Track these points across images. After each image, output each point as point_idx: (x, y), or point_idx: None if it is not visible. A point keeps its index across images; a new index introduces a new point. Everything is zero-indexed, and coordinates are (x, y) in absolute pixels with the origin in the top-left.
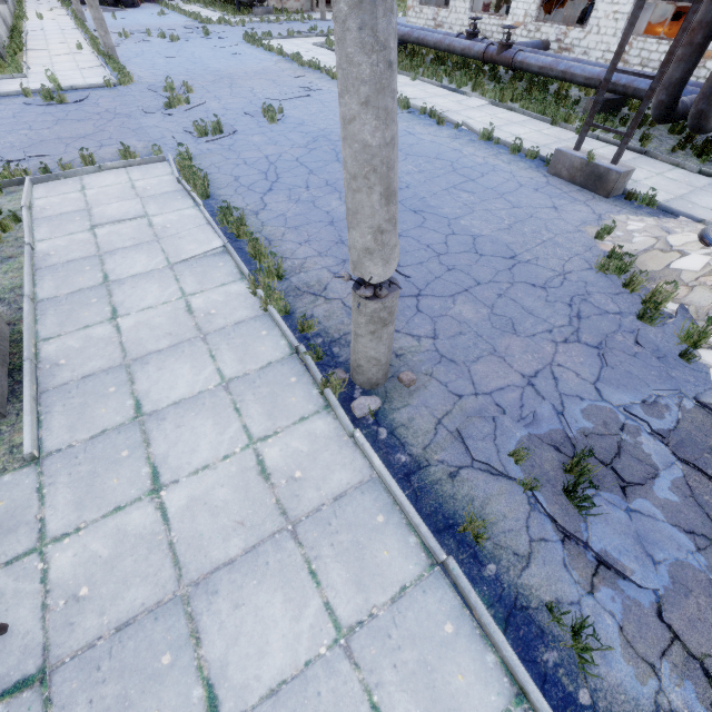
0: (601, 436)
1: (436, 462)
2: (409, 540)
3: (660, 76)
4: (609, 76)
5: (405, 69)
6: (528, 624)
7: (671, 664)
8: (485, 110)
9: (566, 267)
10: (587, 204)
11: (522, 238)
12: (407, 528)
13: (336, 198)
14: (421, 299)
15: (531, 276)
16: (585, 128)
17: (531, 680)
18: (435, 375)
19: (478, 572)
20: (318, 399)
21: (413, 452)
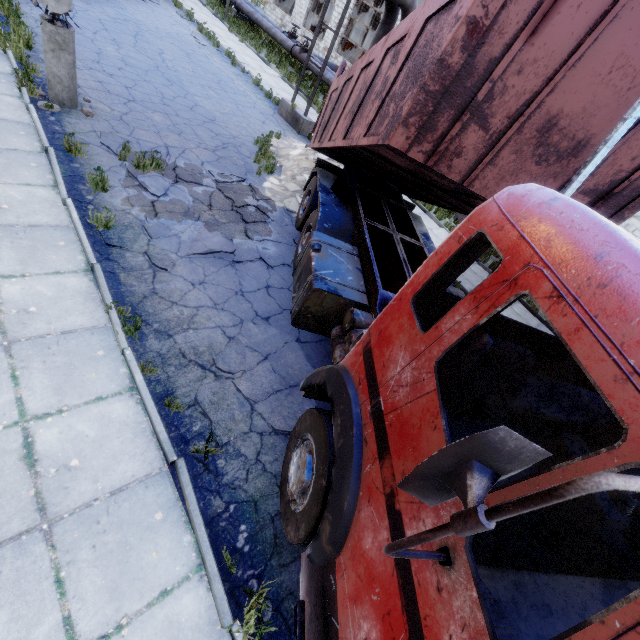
0: (186, 170)
1: (78, 137)
2: (35, 143)
3: (323, 69)
4: (307, 61)
5: (240, 33)
6: (81, 180)
7: (142, 208)
8: (274, 78)
9: (240, 136)
10: (285, 130)
11: (227, 119)
12: (37, 141)
13: (114, 48)
14: (131, 102)
15: (214, 129)
16: (296, 90)
17: (61, 177)
18: (110, 122)
19: (68, 163)
20: (17, 93)
21: (66, 130)
